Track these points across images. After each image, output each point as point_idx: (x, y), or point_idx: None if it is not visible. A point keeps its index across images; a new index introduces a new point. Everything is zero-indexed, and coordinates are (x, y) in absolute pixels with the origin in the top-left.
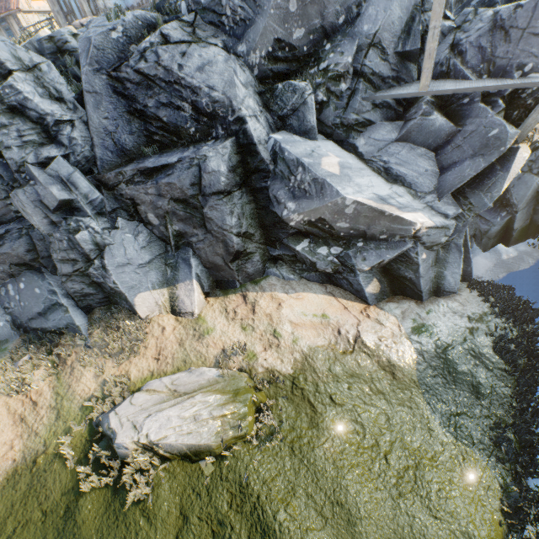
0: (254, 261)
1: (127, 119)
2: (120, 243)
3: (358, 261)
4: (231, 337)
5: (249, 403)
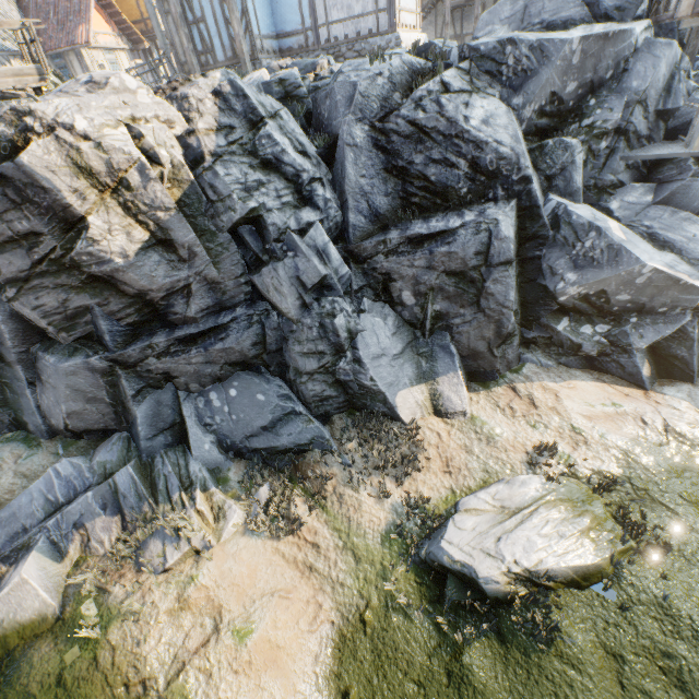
0: (514, 346)
1: (383, 177)
2: (371, 330)
3: (634, 339)
4: (527, 437)
5: (606, 511)
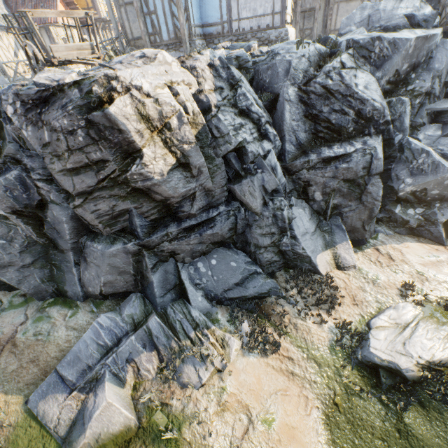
0: (373, 223)
1: (303, 121)
2: (299, 217)
3: (439, 216)
4: (395, 279)
5: None
